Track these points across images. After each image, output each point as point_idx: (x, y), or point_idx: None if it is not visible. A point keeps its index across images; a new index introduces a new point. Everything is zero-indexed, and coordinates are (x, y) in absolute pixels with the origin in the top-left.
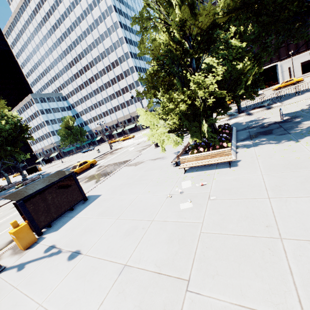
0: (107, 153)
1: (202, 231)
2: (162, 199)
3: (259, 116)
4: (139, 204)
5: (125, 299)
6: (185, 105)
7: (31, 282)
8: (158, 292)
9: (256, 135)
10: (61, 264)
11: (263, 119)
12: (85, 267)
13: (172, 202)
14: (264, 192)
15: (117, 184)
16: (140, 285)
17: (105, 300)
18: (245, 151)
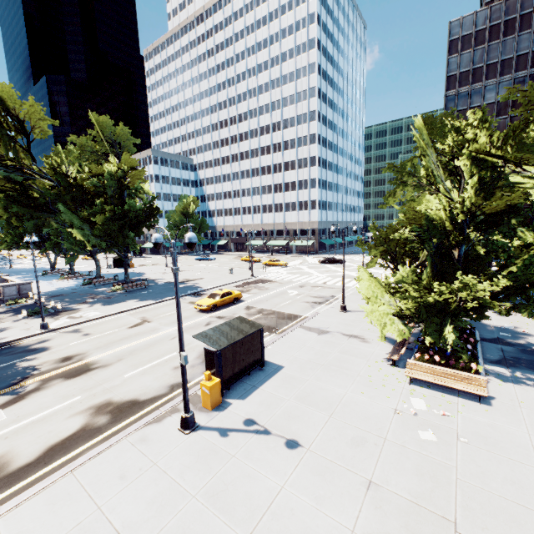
0: (248, 282)
1: (459, 478)
2: (389, 413)
3: (516, 324)
4: (355, 407)
5: (386, 515)
6: (435, 297)
7: (251, 456)
8: (423, 522)
9: (515, 363)
10: (280, 449)
11: (525, 335)
12: (317, 464)
13: (405, 423)
14: (533, 459)
15: (303, 359)
16: (398, 508)
17: (363, 508)
18: (500, 385)
